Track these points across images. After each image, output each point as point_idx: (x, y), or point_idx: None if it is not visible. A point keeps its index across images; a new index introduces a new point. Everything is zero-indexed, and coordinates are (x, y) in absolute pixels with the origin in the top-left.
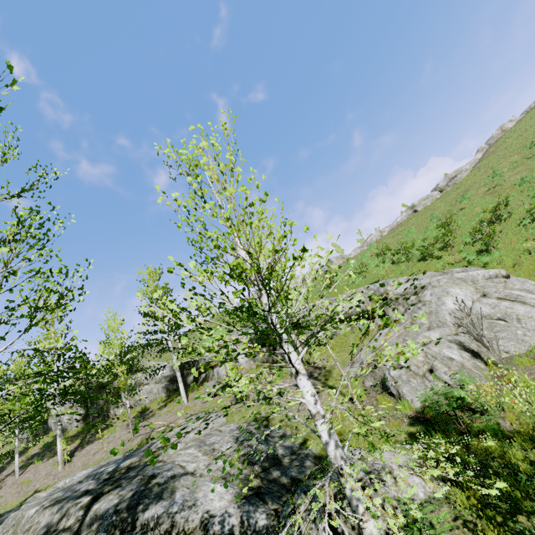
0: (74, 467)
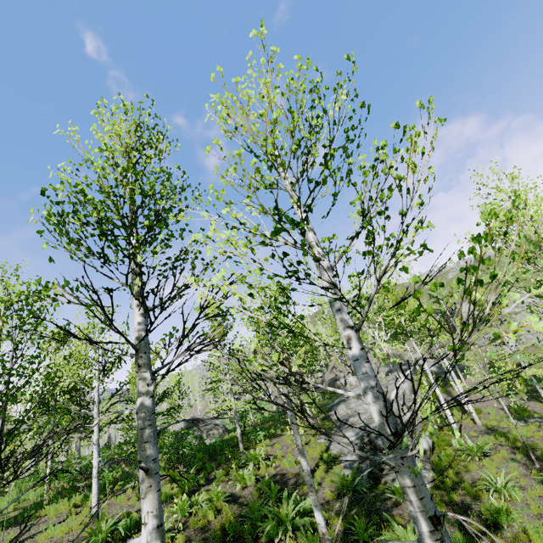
0: None
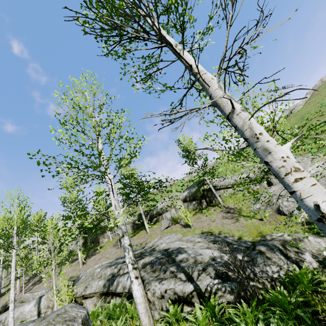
0: (89, 266)
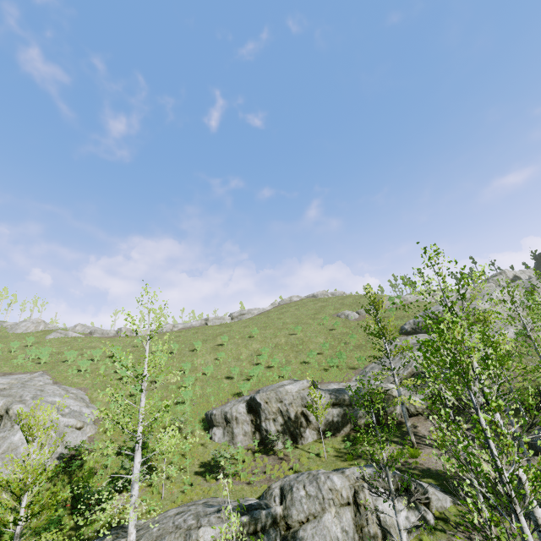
0: None
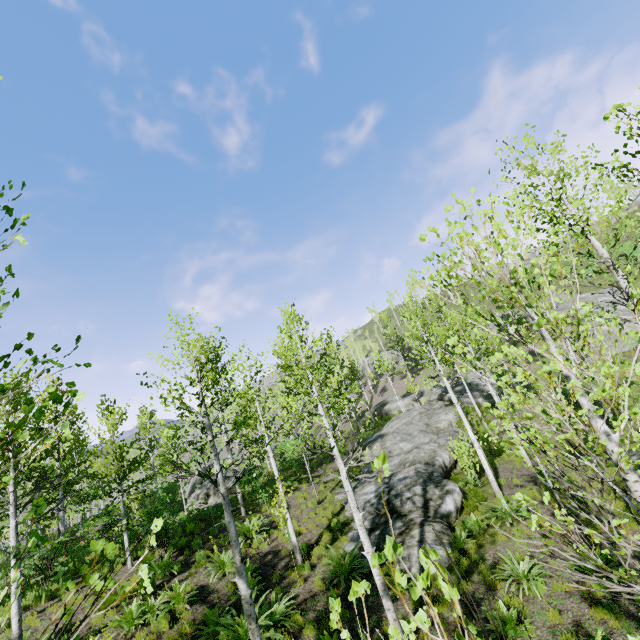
0: (419, 383)
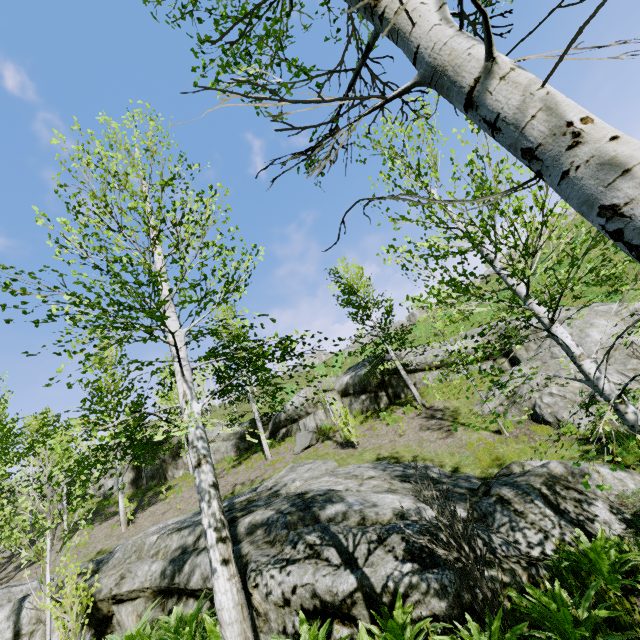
0: (142, 527)
